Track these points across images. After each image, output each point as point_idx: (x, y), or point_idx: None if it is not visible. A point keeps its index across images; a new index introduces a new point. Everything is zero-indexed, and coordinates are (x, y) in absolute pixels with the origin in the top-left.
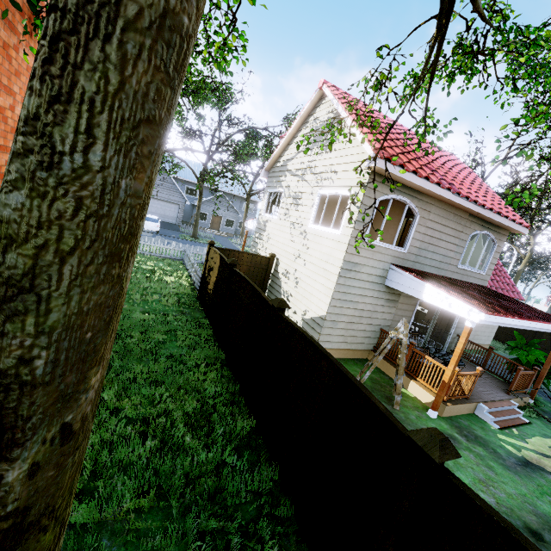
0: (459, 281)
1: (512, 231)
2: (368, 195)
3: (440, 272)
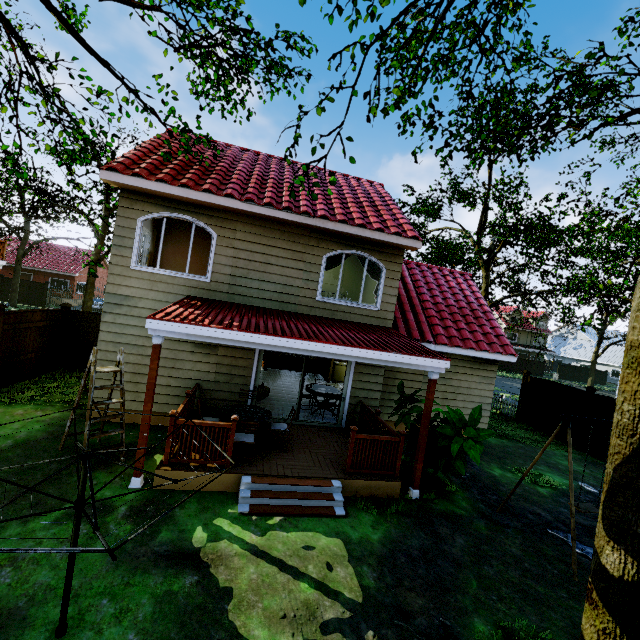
0: (313, 317)
1: (404, 247)
2: (122, 215)
3: (285, 307)
